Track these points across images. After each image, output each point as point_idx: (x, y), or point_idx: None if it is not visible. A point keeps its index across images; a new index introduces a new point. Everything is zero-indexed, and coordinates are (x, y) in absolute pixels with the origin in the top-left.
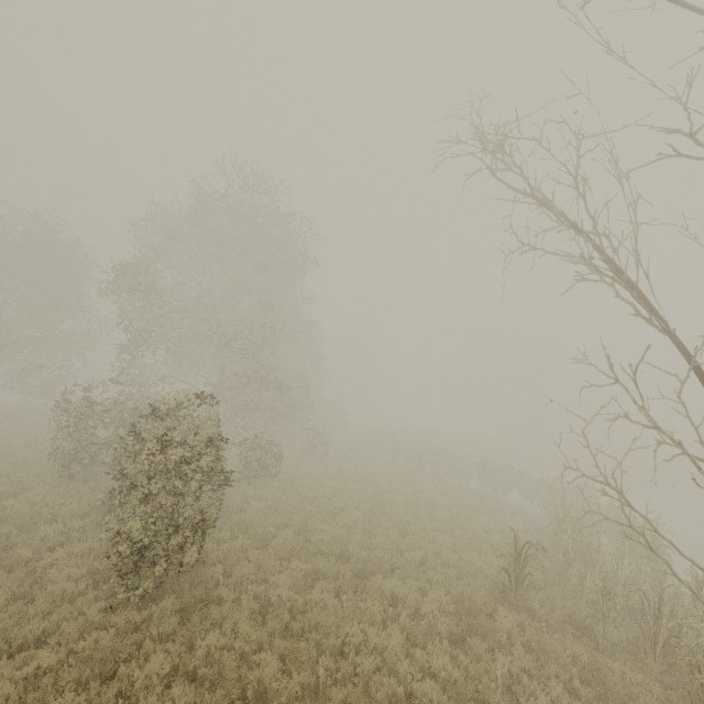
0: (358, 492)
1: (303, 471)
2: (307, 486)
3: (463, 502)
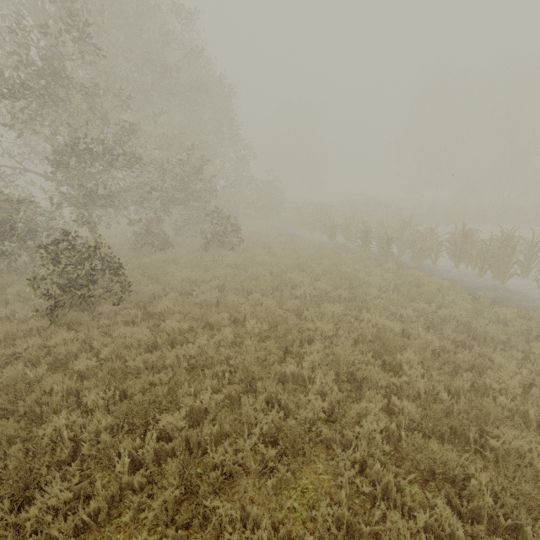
0: (251, 310)
1: (181, 277)
2: (163, 310)
3: (446, 315)
